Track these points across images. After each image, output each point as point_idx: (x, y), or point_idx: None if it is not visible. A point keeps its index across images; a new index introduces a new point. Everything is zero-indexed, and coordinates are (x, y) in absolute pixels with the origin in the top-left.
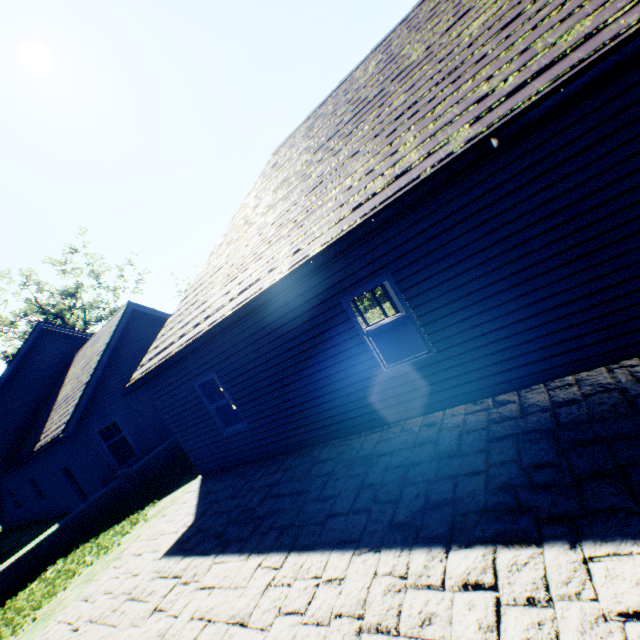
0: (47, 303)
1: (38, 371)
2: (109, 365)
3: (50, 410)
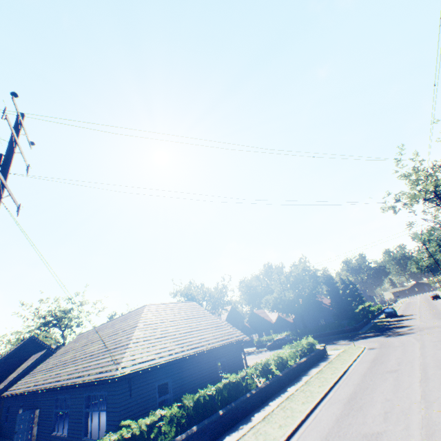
0: (57, 312)
1: (19, 356)
2: (25, 373)
3: (5, 380)
